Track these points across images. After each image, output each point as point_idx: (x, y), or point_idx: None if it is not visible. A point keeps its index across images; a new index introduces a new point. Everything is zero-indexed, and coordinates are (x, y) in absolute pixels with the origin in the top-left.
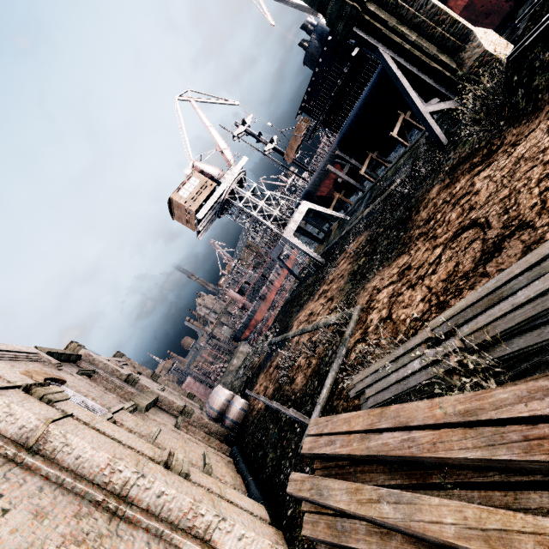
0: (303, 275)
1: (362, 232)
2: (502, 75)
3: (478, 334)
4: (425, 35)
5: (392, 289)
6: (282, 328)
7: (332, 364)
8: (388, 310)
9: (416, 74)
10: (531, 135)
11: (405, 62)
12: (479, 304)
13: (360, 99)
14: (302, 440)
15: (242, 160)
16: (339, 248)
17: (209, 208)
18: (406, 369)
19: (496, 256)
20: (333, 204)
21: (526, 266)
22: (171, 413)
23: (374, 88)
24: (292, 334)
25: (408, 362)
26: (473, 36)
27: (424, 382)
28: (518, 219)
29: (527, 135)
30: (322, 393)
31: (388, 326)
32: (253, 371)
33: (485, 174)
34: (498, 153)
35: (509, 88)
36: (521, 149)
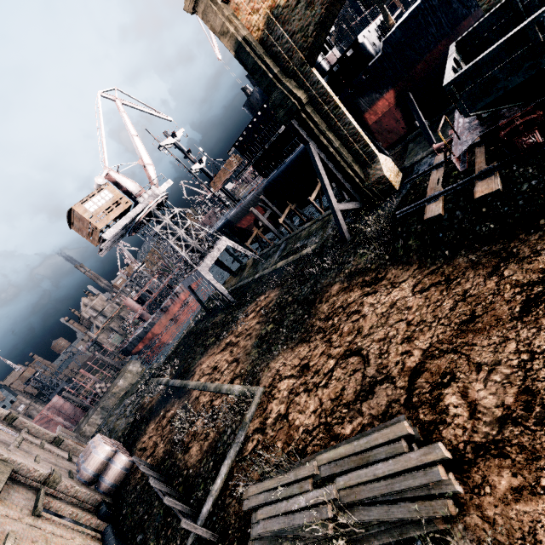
0: (212, 306)
1: (273, 288)
2: (392, 213)
3: (349, 491)
4: (346, 145)
5: (292, 384)
6: (183, 370)
7: (230, 446)
8: (286, 406)
9: (335, 173)
10: (403, 285)
11: (328, 161)
12: (353, 458)
13: (289, 160)
14: (189, 538)
15: (166, 183)
16: (251, 292)
17: (120, 228)
18: (294, 501)
19: (370, 397)
20: (251, 239)
21: (386, 439)
22: (30, 486)
23: (301, 156)
24: (193, 386)
25: (296, 493)
26: (378, 160)
27: (306, 529)
28: (387, 369)
29: (401, 283)
30: (216, 483)
31: (284, 426)
32: (143, 414)
33: (371, 300)
34: (382, 285)
35: (395, 233)
36: (396, 294)
